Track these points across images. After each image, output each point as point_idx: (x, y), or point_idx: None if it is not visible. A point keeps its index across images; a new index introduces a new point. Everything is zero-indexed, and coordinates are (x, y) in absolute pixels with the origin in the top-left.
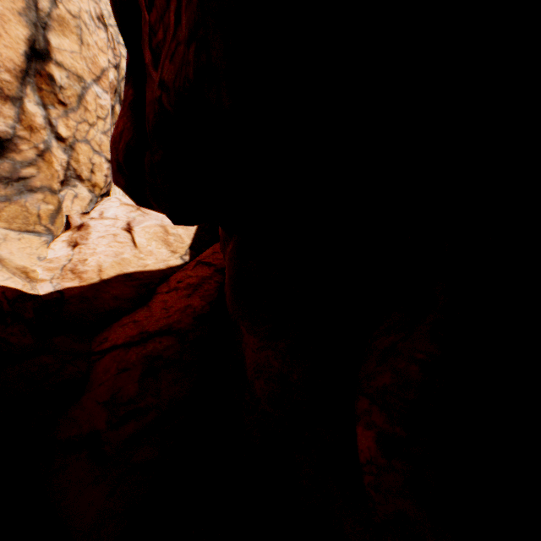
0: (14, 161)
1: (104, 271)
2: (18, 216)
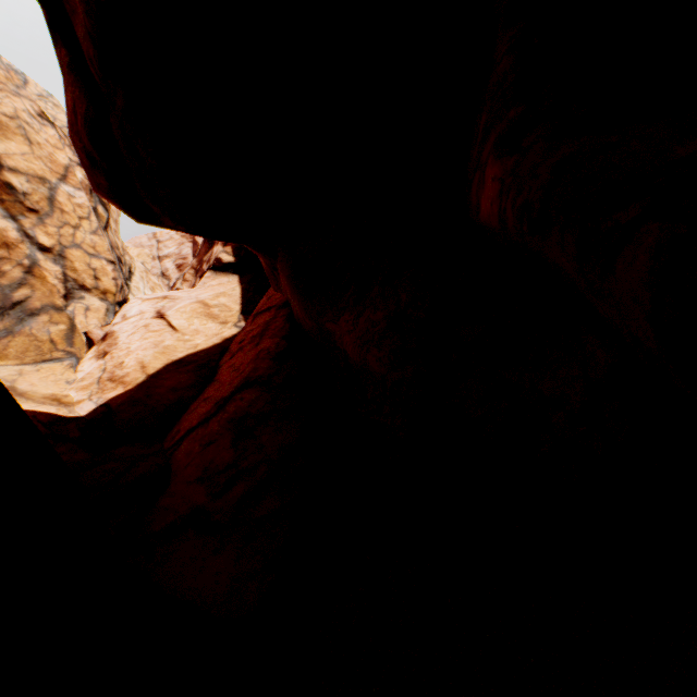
0: (1, 287)
1: (148, 366)
2: (28, 349)
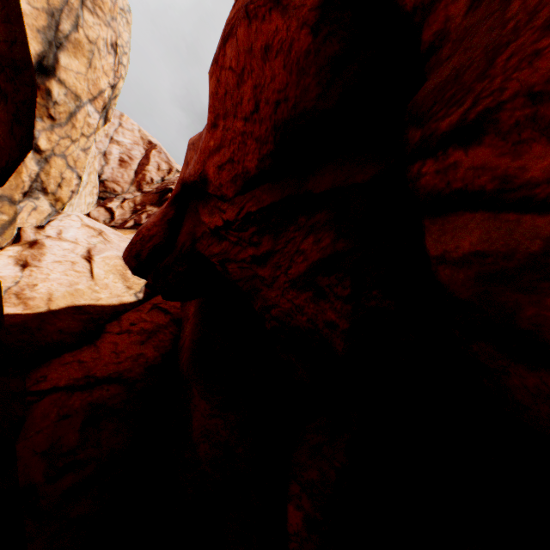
0: None
1: (54, 301)
2: None
